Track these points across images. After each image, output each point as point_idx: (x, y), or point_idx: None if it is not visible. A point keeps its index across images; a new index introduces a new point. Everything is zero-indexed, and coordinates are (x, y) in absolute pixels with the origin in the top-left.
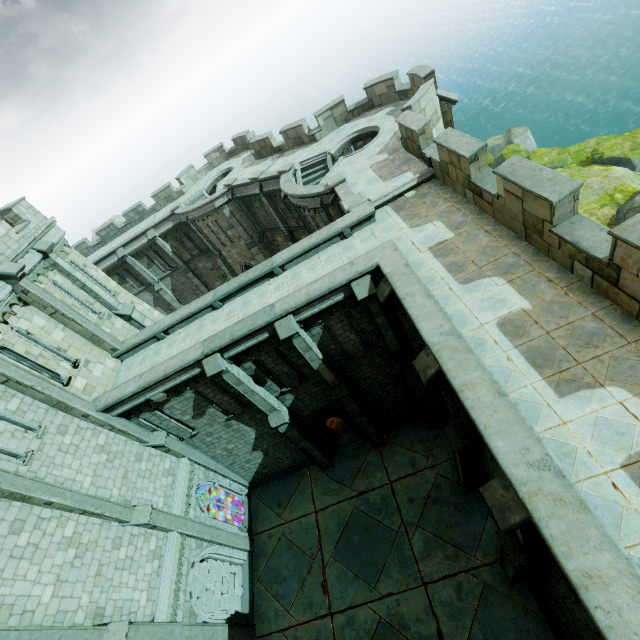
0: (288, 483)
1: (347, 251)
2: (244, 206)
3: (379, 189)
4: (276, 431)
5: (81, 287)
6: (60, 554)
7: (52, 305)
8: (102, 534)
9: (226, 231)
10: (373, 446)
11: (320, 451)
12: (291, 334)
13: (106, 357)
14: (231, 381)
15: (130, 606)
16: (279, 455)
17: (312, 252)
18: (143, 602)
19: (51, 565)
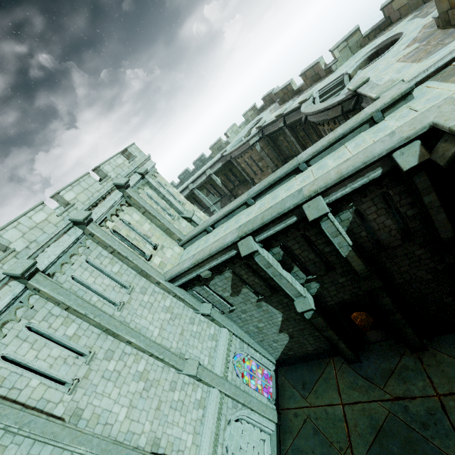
0: (312, 368)
1: (379, 133)
2: (271, 141)
3: (414, 70)
4: (301, 317)
5: (162, 198)
6: (134, 384)
7: (143, 206)
8: (163, 376)
9: (257, 163)
10: (409, 349)
11: (346, 343)
12: (320, 214)
13: (174, 245)
14: (261, 263)
15: (179, 444)
16: (303, 340)
17: (337, 144)
18: (189, 444)
19: (127, 391)
